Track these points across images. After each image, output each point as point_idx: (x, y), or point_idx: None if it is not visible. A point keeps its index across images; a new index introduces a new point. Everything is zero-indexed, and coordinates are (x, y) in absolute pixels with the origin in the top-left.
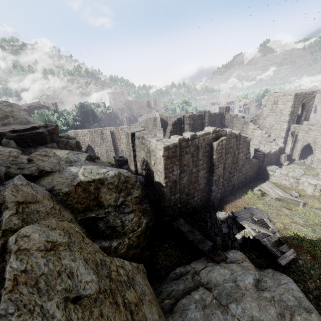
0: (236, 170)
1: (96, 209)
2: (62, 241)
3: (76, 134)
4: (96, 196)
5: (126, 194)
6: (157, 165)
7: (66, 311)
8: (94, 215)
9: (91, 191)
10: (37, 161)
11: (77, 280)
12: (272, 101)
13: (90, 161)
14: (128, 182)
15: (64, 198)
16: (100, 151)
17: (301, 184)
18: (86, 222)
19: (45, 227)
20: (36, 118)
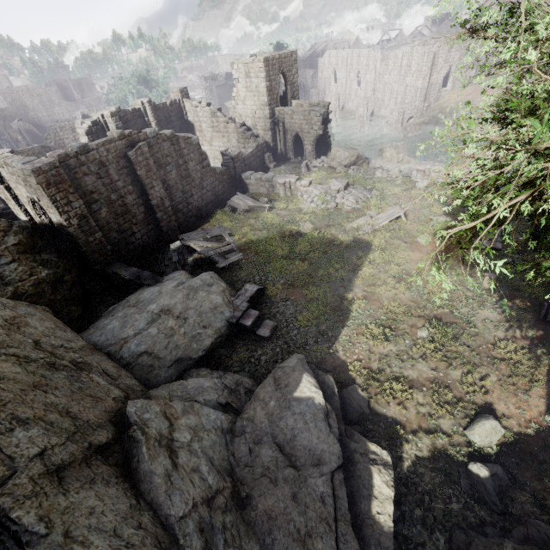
0: (194, 187)
1: None
2: None
3: None
4: None
5: None
6: (42, 199)
7: None
8: None
9: None
10: None
11: None
12: (244, 72)
13: None
14: None
15: None
16: None
17: (276, 187)
18: None
19: None
20: None
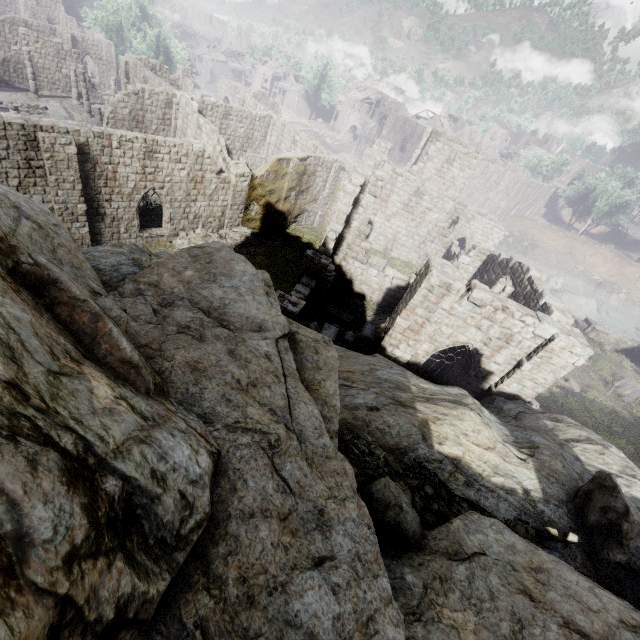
0: None
1: None
2: None
3: None
4: None
5: None
6: (537, 372)
7: None
8: None
9: None
10: None
11: None
12: (446, 155)
13: None
14: None
15: None
16: None
17: None
18: None
19: None
20: None
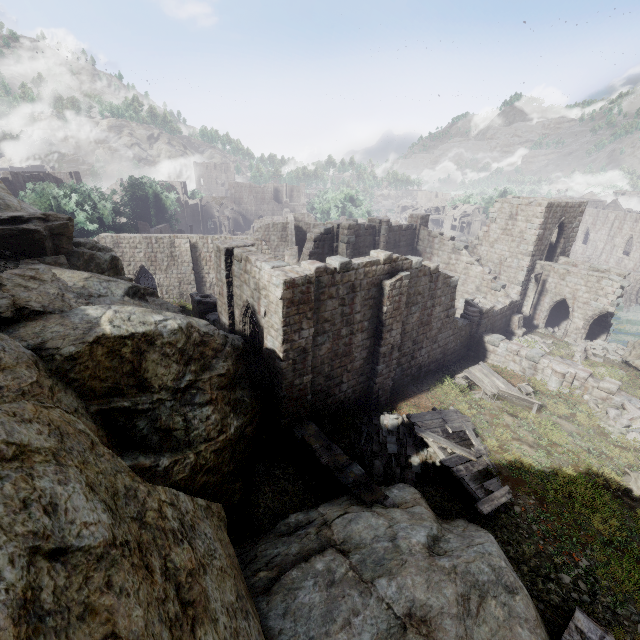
0: (427, 338)
1: (133, 394)
2: (42, 444)
3: (116, 242)
4: (136, 368)
5: (201, 368)
6: (270, 316)
7: (32, 572)
8: (128, 405)
9: (124, 357)
10: (13, 289)
11: (66, 519)
12: (508, 212)
13: (135, 299)
14: (206, 345)
15: (65, 367)
16: (166, 281)
17: (541, 371)
18: (109, 418)
19: (6, 416)
20: (31, 200)
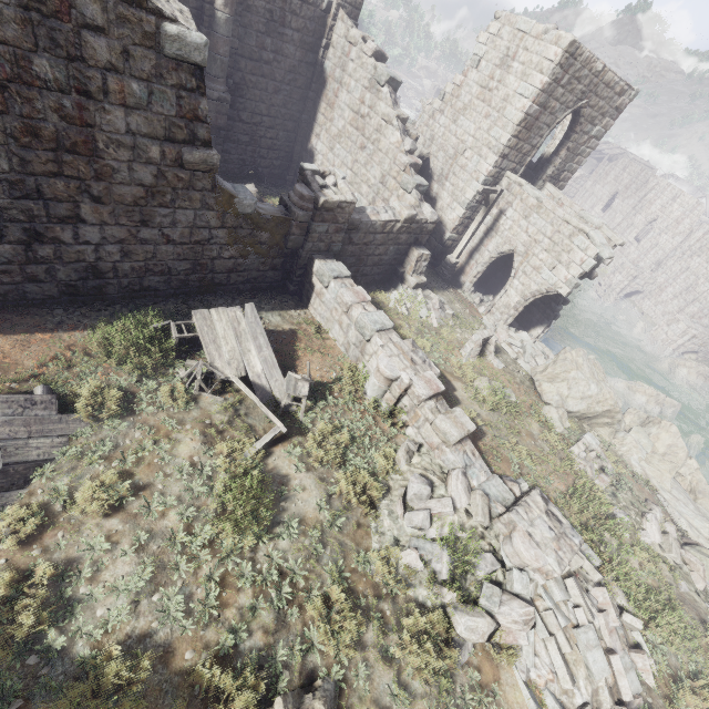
0: (99, 200)
1: None
2: None
3: None
4: None
5: None
6: None
7: None
8: None
9: None
10: None
11: None
12: (503, 49)
13: None
14: None
15: None
16: None
17: (368, 358)
18: None
19: None
20: None
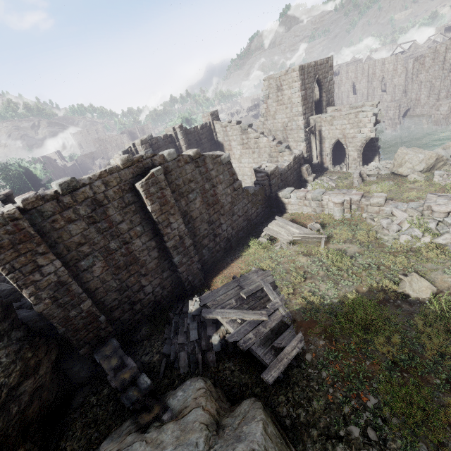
0: (223, 214)
1: None
2: None
3: None
4: None
5: None
6: None
7: None
8: None
9: None
10: None
11: None
12: (275, 86)
13: None
14: None
15: None
16: None
17: (326, 206)
18: None
19: None
20: None
